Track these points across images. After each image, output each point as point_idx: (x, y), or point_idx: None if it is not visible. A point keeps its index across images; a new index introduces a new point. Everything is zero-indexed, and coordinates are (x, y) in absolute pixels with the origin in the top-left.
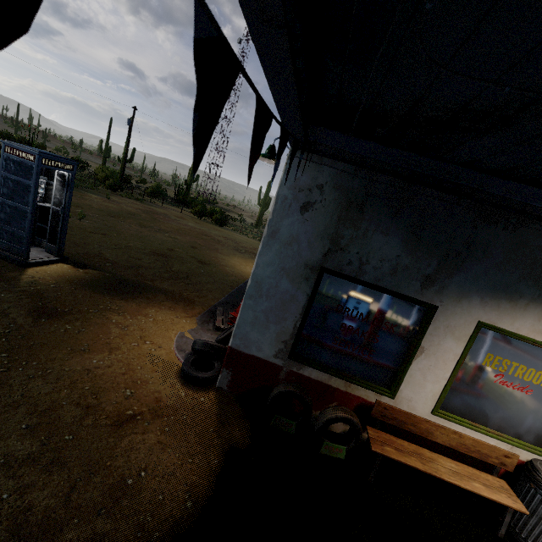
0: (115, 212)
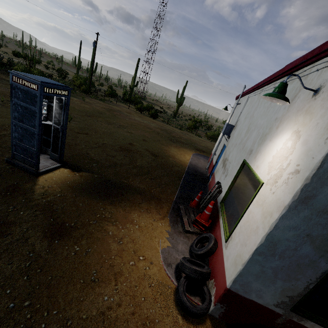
0: (90, 112)
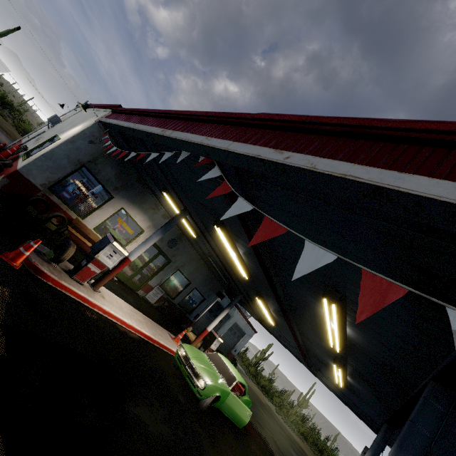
0: None
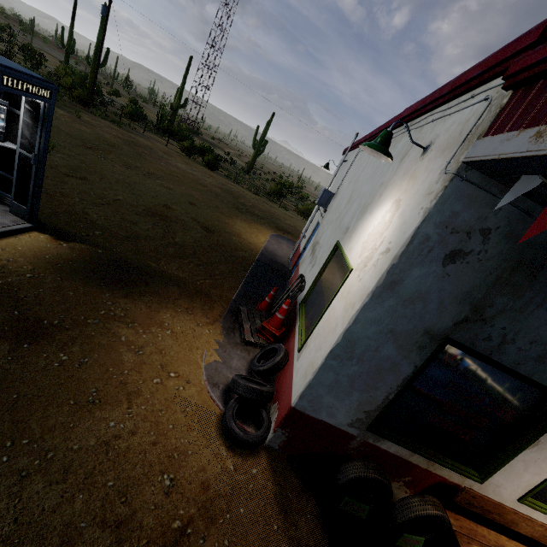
0: (91, 142)
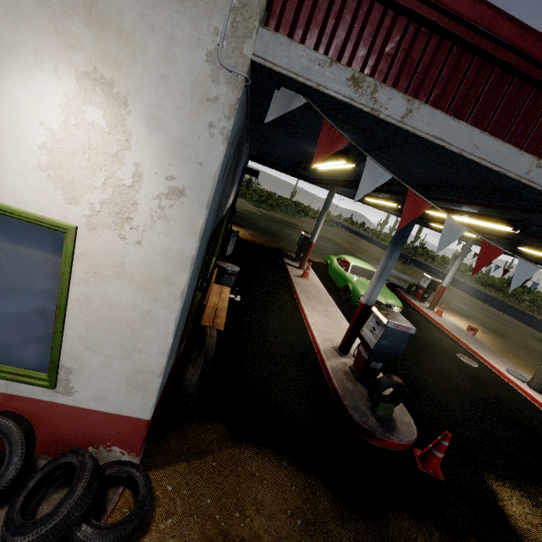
0: None
